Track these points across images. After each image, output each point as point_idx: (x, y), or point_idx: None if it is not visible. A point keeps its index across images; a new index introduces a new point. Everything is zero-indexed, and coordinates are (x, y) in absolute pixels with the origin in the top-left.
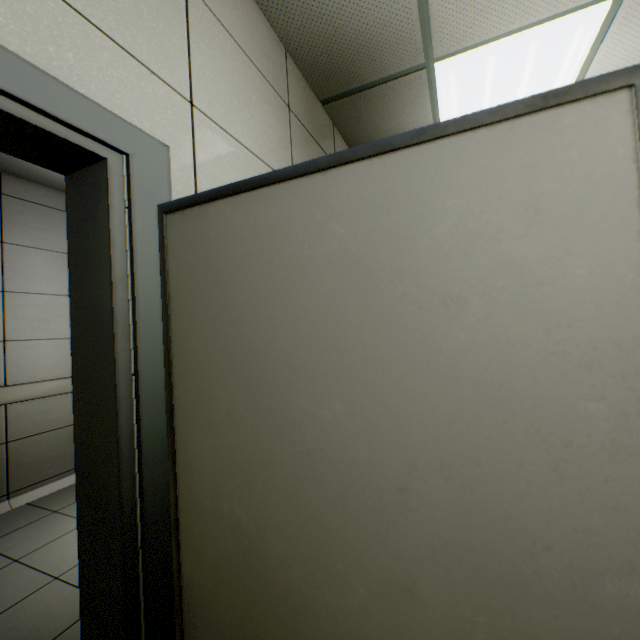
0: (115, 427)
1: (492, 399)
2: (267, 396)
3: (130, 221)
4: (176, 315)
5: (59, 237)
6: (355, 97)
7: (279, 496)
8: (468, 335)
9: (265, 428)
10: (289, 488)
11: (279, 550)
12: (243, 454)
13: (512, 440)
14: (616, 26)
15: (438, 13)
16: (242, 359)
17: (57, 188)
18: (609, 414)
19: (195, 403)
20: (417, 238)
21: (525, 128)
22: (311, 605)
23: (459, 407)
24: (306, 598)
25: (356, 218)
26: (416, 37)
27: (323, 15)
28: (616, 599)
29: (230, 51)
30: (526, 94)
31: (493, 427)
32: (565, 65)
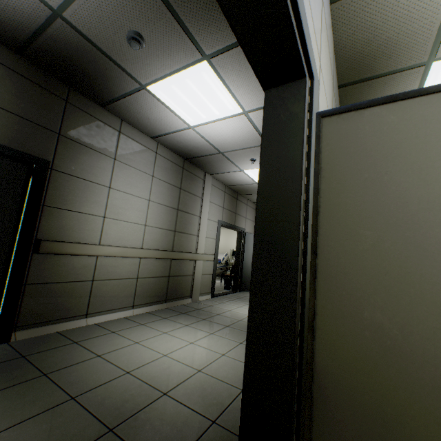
0: (296, 242)
1: None
2: (417, 234)
3: (310, 116)
4: (325, 180)
5: (141, 161)
6: (364, 84)
7: (427, 308)
8: None
9: (414, 257)
10: (439, 302)
11: (425, 350)
12: (388, 275)
13: None
14: None
15: None
16: (391, 208)
17: (146, 133)
18: None
19: (339, 238)
20: None
21: None
22: None
23: None
24: None
25: None
26: (429, 43)
27: (370, 27)
28: None
29: (326, 40)
30: None
31: None
32: None
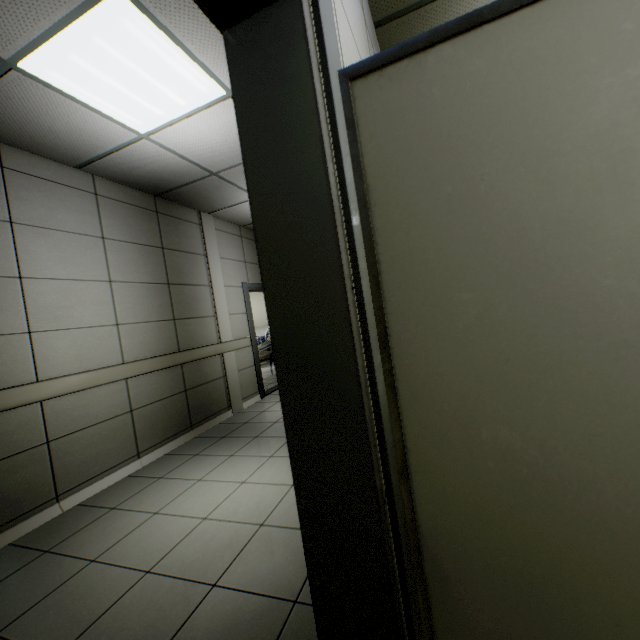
0: (349, 346)
1: None
2: (547, 284)
3: (326, 81)
4: (380, 209)
5: (69, 216)
6: (413, 15)
7: (576, 406)
8: None
9: (546, 325)
10: (593, 393)
11: (580, 472)
12: (510, 364)
13: None
14: None
15: None
16: (499, 244)
17: (61, 160)
18: None
19: (422, 315)
20: None
21: None
22: (639, 530)
23: None
24: (631, 523)
25: None
26: None
27: None
28: None
29: None
30: None
31: None
32: None
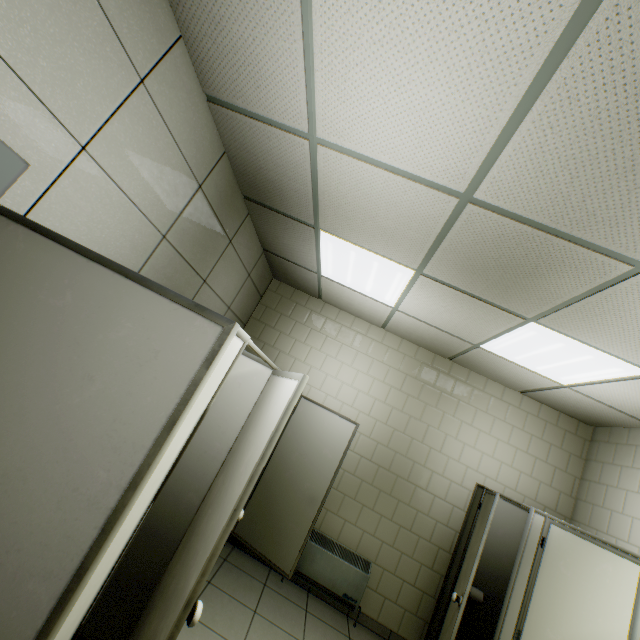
0: None
1: (63, 445)
2: None
3: None
4: None
5: None
6: (267, 210)
7: None
8: (81, 401)
9: None
10: None
11: None
12: None
13: (53, 474)
14: (418, 286)
15: (324, 208)
16: None
17: None
18: (106, 481)
19: None
20: (101, 331)
21: (182, 313)
22: None
23: (44, 441)
24: None
25: (83, 298)
26: (310, 209)
27: (255, 155)
28: (30, 594)
29: (158, 133)
30: (373, 286)
31: (51, 462)
32: (393, 286)
